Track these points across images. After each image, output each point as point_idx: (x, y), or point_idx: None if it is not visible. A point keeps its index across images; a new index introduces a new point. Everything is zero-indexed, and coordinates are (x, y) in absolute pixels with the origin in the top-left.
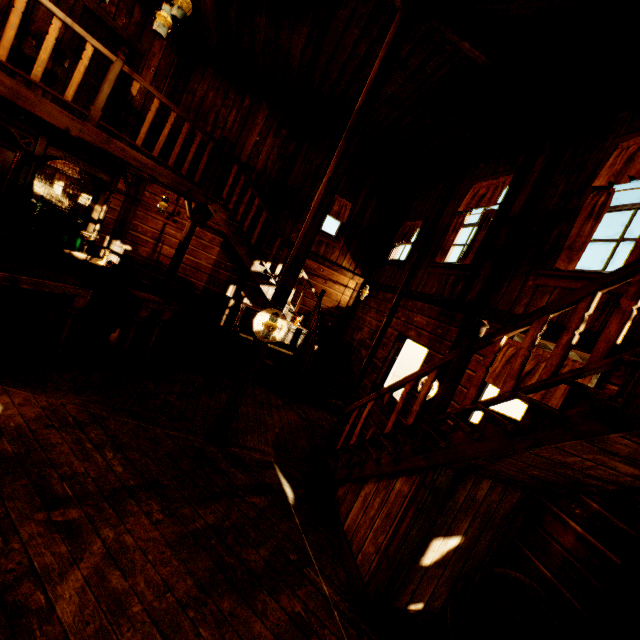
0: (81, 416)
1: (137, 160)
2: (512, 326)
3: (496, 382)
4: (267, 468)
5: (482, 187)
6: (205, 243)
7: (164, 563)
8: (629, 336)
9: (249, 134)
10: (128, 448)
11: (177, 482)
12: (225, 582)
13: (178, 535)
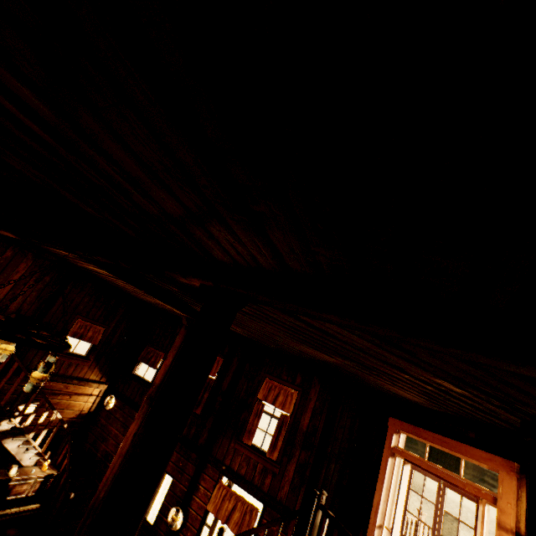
0: None
1: None
2: None
3: (217, 514)
4: None
5: None
6: None
7: None
8: (270, 492)
9: (5, 280)
10: None
11: None
12: None
13: None
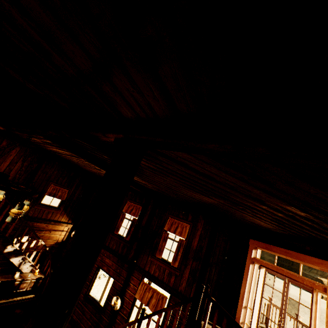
0: None
1: None
2: (154, 314)
3: (141, 300)
4: None
5: (131, 204)
6: None
7: None
8: (174, 286)
9: (4, 160)
10: None
11: None
12: None
13: None
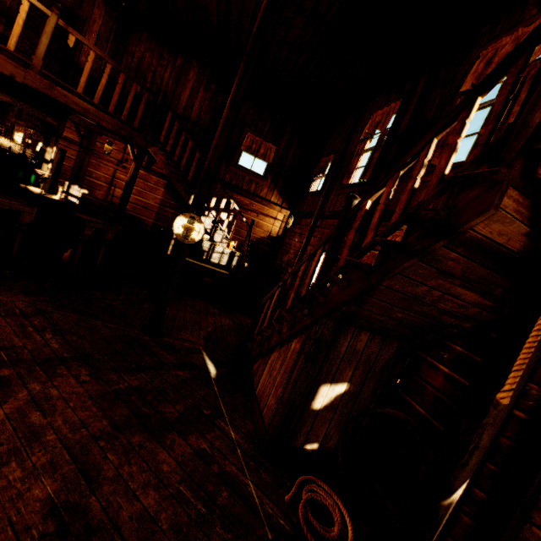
0: (28, 309)
1: (79, 106)
2: (374, 190)
3: None
4: (195, 353)
5: (378, 116)
6: (151, 185)
7: (84, 409)
8: None
9: (183, 89)
10: (67, 333)
11: (108, 357)
12: (139, 425)
13: (101, 392)
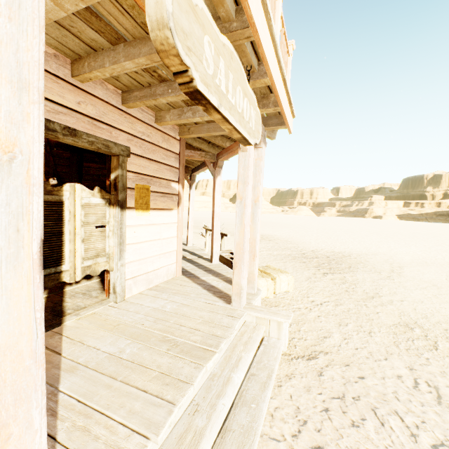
0: None
1: None
2: None
3: None
4: None
5: None
6: None
7: None
8: None
9: None
10: None
11: None
12: None
13: None
